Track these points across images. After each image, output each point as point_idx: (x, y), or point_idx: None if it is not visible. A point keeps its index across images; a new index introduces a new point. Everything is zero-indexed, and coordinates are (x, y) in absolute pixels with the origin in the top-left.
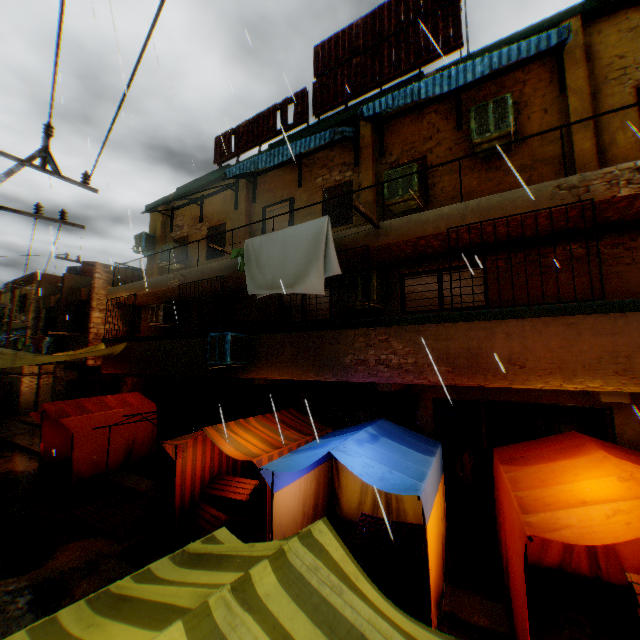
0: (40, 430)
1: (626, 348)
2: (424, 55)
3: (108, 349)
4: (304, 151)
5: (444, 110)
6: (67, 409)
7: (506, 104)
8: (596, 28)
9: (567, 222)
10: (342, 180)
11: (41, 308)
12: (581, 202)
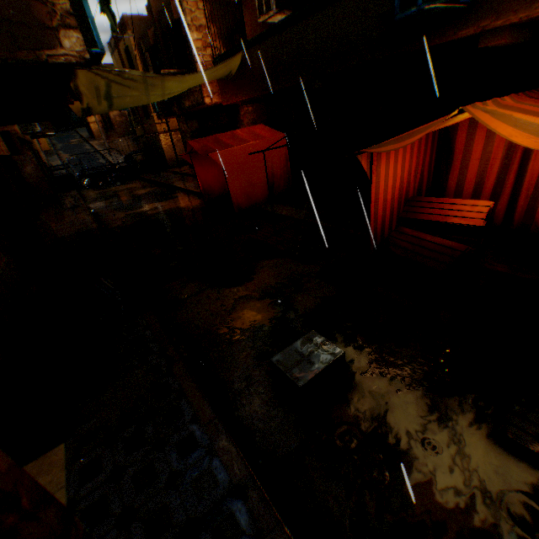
0: (187, 177)
1: None
2: None
3: (224, 67)
4: None
5: None
6: (208, 145)
7: None
8: None
9: None
10: None
11: (143, 56)
12: None
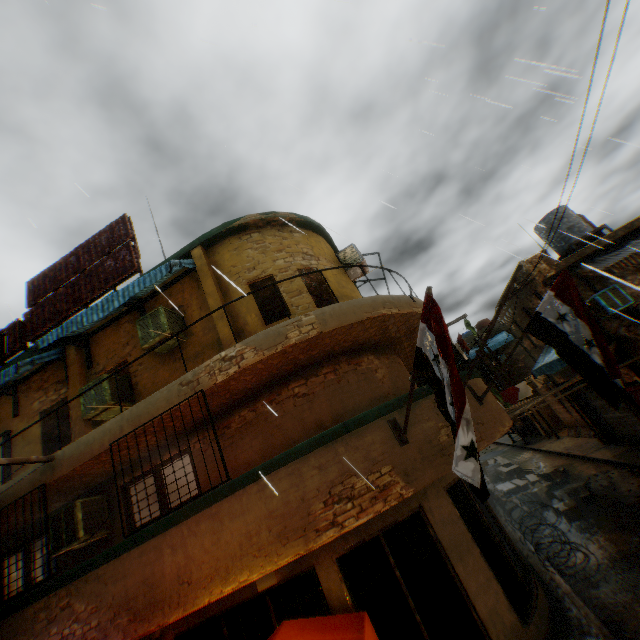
0: None
1: (255, 523)
2: (112, 279)
3: None
4: (22, 377)
5: (135, 318)
6: None
7: (159, 314)
8: (216, 249)
9: (219, 400)
10: (59, 398)
11: None
12: (198, 393)
